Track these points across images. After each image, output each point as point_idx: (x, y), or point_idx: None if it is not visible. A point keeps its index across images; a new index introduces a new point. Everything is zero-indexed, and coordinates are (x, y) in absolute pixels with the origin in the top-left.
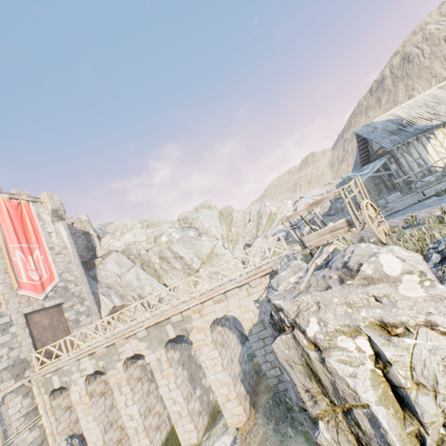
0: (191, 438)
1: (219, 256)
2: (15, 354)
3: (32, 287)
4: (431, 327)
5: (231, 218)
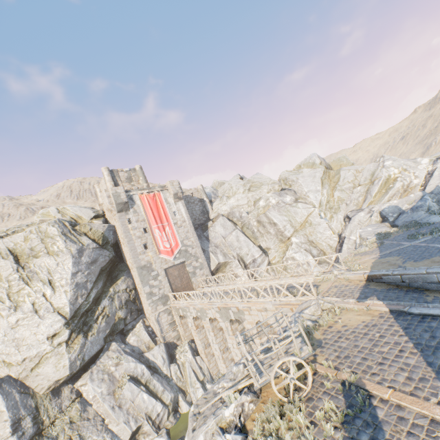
0: None
1: (312, 226)
2: (162, 292)
3: (166, 252)
4: None
5: (338, 178)
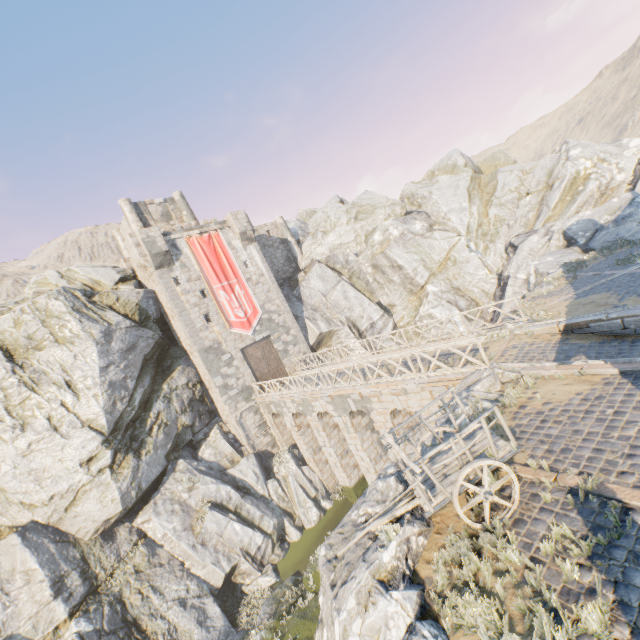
0: None
1: (458, 265)
2: (241, 382)
3: (240, 325)
4: None
5: (493, 186)
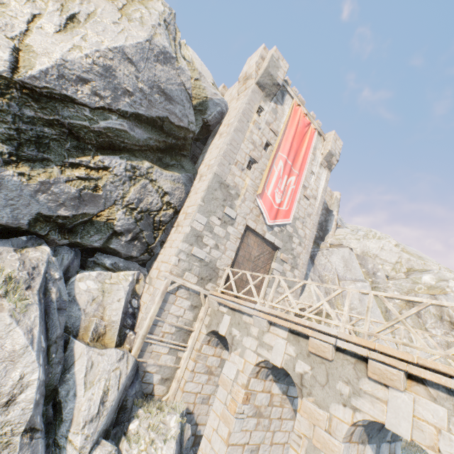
0: None
1: None
2: (215, 255)
3: (269, 205)
4: None
5: None
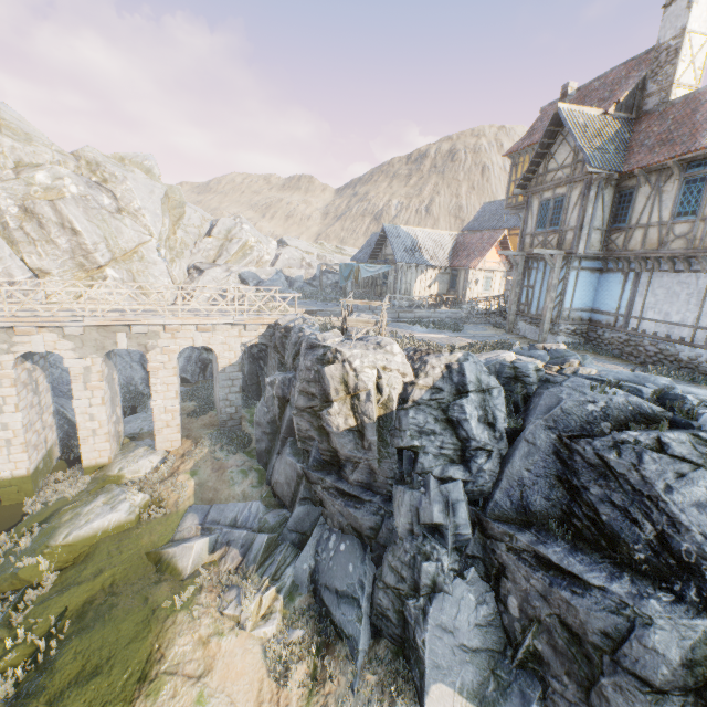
0: (101, 458)
1: (145, 263)
2: None
3: None
4: (398, 371)
5: (181, 214)
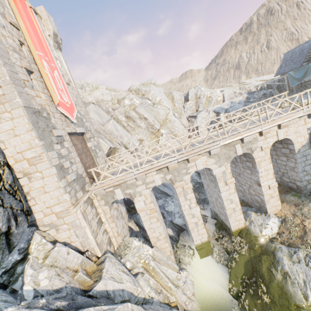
0: (240, 224)
1: (171, 122)
2: (74, 169)
3: (66, 107)
4: None
5: (172, 97)
